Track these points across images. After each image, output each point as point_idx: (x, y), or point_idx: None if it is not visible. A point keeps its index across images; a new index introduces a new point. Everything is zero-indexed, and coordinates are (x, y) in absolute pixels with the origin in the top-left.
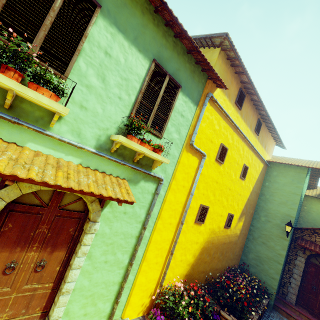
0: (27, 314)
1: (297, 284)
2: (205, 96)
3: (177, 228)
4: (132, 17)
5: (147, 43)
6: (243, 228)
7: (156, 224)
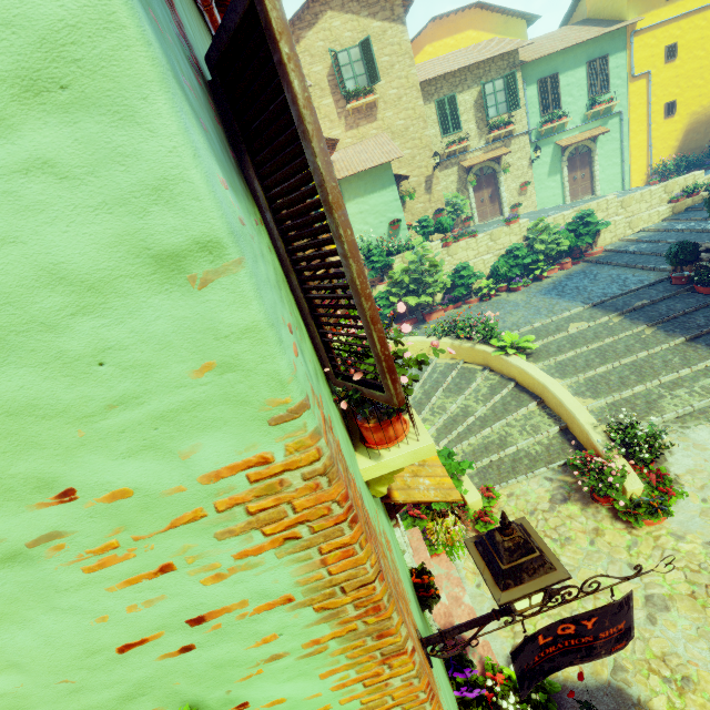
0: (586, 193)
1: None
2: (629, 38)
3: (648, 130)
4: (569, 59)
5: (580, 60)
6: None
7: (629, 136)
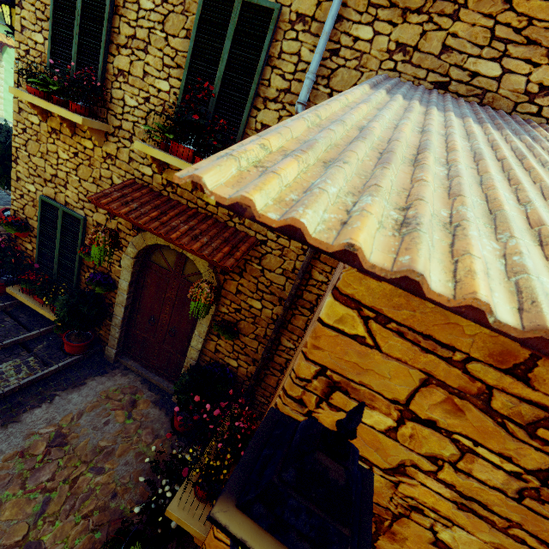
0: None
1: None
2: None
3: None
4: None
5: None
6: None
7: None
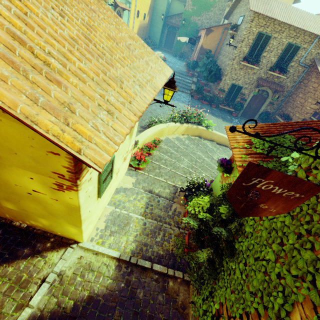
0: None
1: (165, 40)
2: None
3: (133, 19)
4: None
5: None
6: (149, 20)
7: (130, 18)
